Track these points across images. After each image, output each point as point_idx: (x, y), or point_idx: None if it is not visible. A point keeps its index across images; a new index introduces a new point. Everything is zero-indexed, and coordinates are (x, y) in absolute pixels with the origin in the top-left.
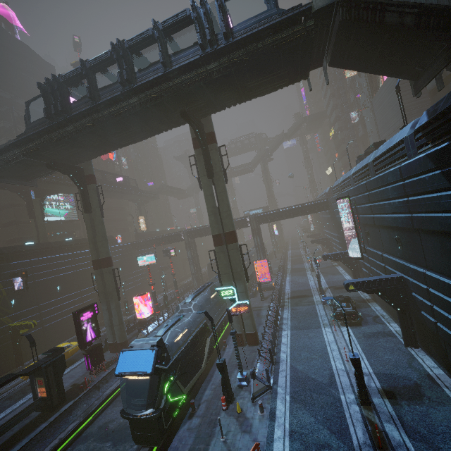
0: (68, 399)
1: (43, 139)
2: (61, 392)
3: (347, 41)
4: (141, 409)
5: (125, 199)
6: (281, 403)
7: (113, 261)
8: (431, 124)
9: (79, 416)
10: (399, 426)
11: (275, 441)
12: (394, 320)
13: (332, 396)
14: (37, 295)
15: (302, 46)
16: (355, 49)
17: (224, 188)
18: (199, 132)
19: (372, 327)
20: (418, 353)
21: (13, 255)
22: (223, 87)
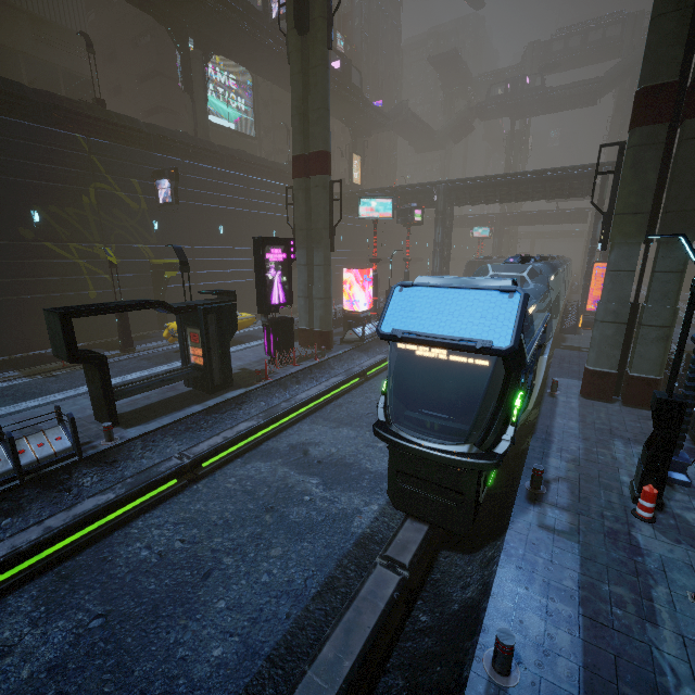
0: (236, 384)
1: None
2: (226, 369)
3: None
4: (439, 437)
5: (334, 114)
6: None
7: None
8: None
9: (257, 416)
10: None
11: None
12: None
13: None
14: (191, 229)
15: None
16: None
17: None
18: None
19: None
20: None
21: (157, 141)
22: None
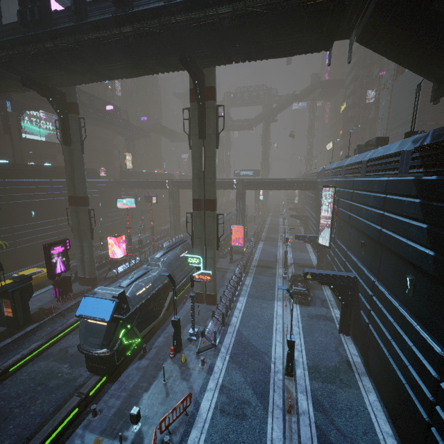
0: (34, 321)
1: (16, 51)
2: (27, 315)
3: (384, 19)
4: (96, 348)
5: (113, 130)
6: (221, 361)
7: (93, 195)
8: (431, 148)
9: (43, 338)
10: (309, 398)
11: (207, 391)
12: (338, 307)
13: (265, 363)
14: (10, 217)
15: (332, 12)
16: (389, 31)
17: (213, 153)
18: (198, 85)
19: (318, 309)
20: (347, 340)
21: None
22: (233, 39)
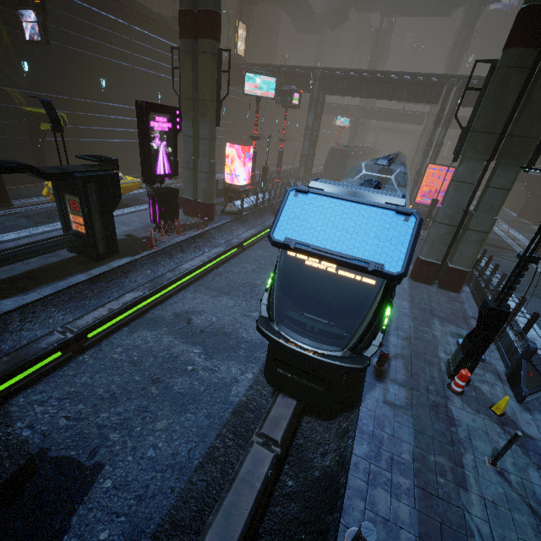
0: (122, 252)
1: None
2: (111, 238)
3: None
4: (318, 341)
5: None
6: None
7: None
8: None
9: (143, 286)
10: None
11: None
12: None
13: None
14: (67, 78)
15: None
16: None
17: None
18: None
19: None
20: None
21: None
22: None
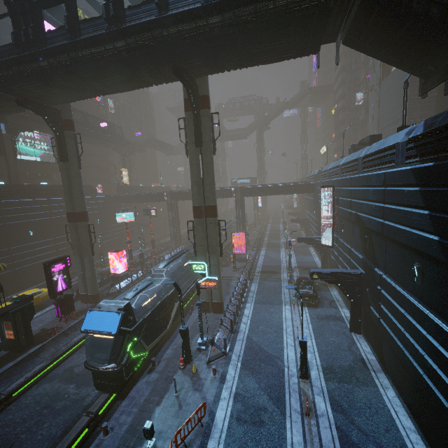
0: (36, 342)
1: (11, 71)
2: (29, 336)
3: (367, 20)
4: (103, 363)
5: (108, 147)
6: (232, 368)
7: (91, 211)
8: (425, 137)
9: (46, 359)
10: (326, 399)
11: (221, 400)
12: (347, 306)
13: (278, 367)
14: (8, 238)
15: (318, 16)
16: (373, 31)
17: (211, 160)
18: (192, 94)
19: (326, 310)
20: (359, 339)
21: None
22: (224, 47)
